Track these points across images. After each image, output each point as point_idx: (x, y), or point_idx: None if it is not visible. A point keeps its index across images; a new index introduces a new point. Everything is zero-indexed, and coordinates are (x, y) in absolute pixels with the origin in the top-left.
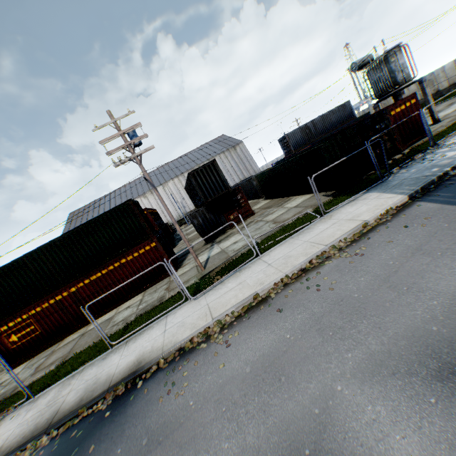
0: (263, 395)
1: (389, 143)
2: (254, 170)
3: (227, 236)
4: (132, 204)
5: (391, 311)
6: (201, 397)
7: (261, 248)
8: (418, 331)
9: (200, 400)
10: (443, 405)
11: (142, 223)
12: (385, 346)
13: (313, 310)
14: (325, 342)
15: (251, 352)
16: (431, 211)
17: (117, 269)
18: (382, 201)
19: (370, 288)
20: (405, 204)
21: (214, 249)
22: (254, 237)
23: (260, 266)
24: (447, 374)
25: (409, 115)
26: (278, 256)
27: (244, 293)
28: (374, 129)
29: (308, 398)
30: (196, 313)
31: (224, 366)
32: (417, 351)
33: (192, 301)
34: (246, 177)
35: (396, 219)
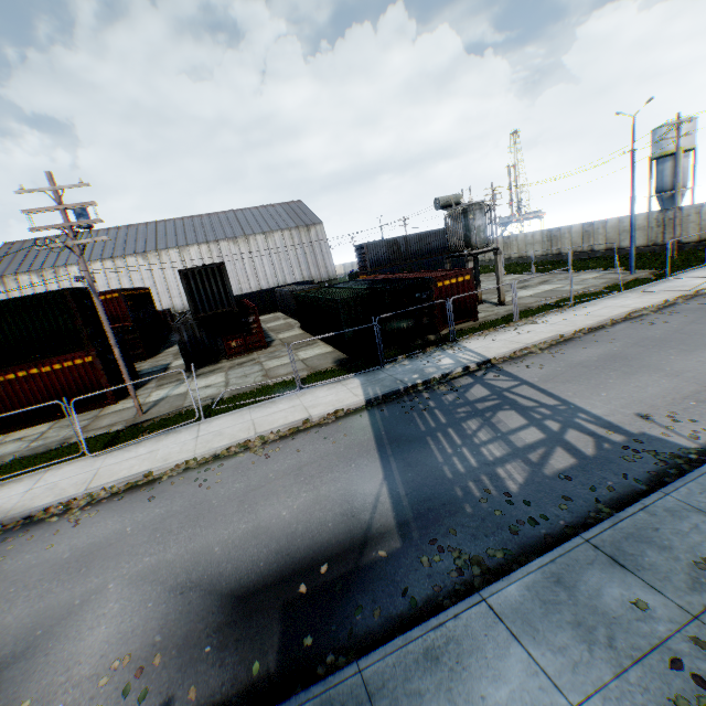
0: (55, 582)
1: (427, 318)
2: (328, 270)
3: (212, 371)
4: (70, 295)
5: (214, 526)
6: (5, 575)
7: (216, 409)
8: (207, 549)
9: (1, 578)
10: (152, 609)
11: (79, 326)
12: (176, 557)
13: (173, 506)
14: (147, 542)
15: (87, 538)
16: (356, 429)
17: (22, 380)
18: (348, 396)
19: (230, 498)
20: (358, 408)
21: (182, 386)
22: (228, 388)
23: (188, 436)
24: (180, 587)
25: (460, 292)
26: (214, 429)
27: (141, 467)
28: (413, 297)
29: (83, 590)
30: (80, 476)
31: (52, 547)
32: (187, 565)
33: (92, 457)
34: (314, 276)
35: (332, 425)
